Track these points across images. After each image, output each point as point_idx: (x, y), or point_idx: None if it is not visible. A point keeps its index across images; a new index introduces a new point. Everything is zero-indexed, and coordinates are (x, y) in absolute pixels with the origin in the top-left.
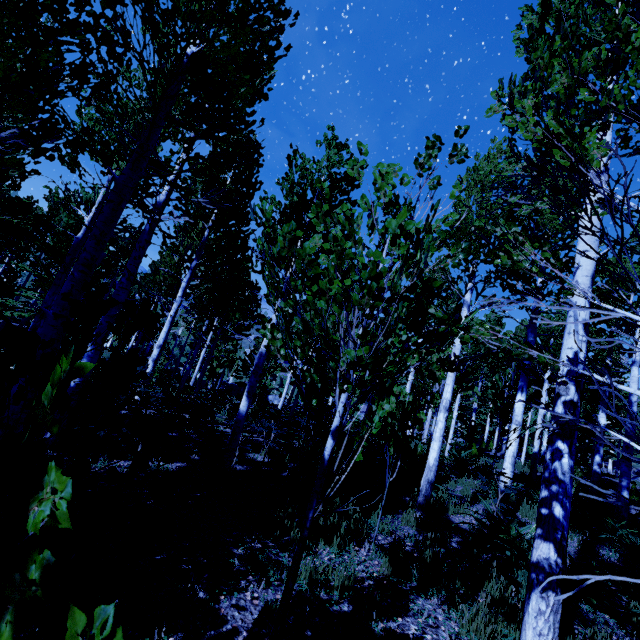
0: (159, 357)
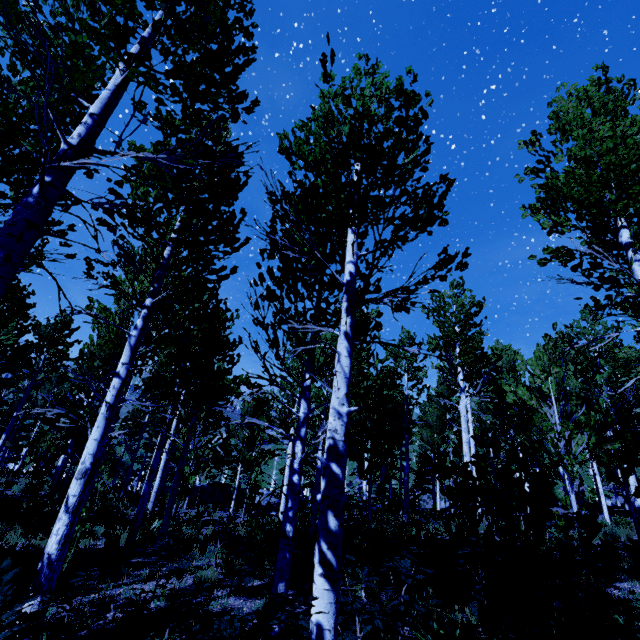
0: (83, 498)
